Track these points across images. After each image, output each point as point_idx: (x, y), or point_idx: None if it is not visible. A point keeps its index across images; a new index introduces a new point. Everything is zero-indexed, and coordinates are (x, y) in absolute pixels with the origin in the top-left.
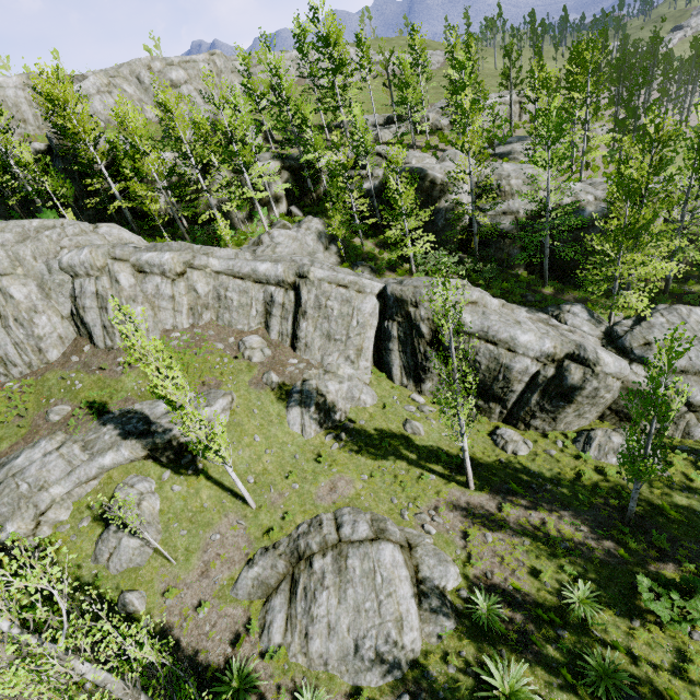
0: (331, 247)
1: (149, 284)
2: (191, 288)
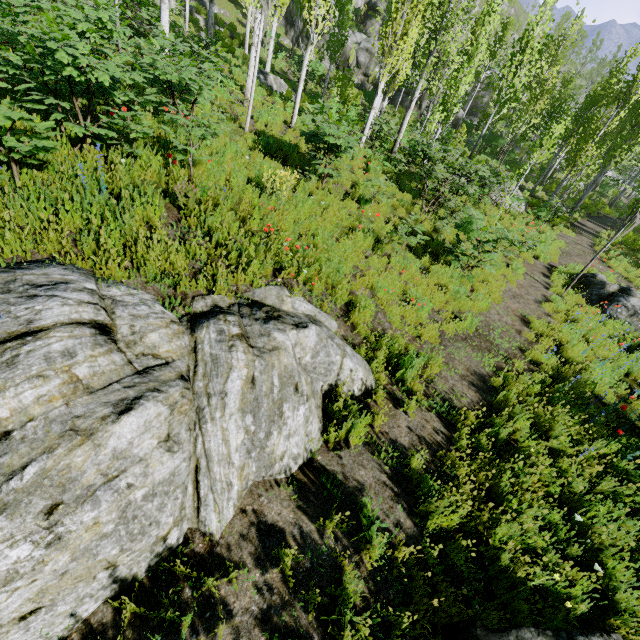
0: None
1: None
2: None
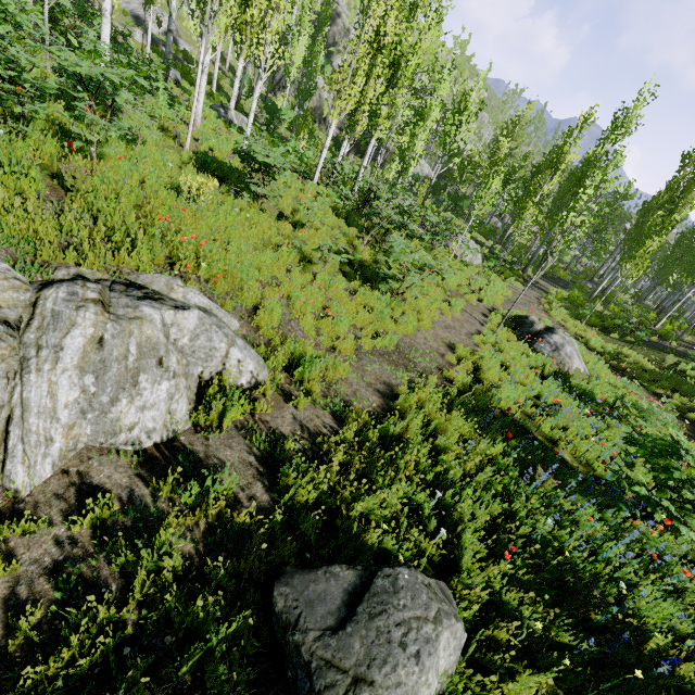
0: None
1: None
2: None
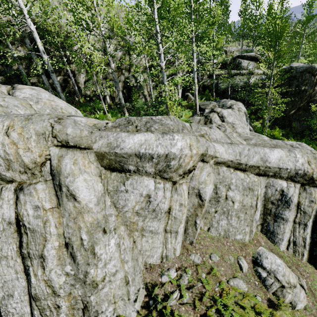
0: (250, 128)
1: (131, 193)
2: (193, 191)
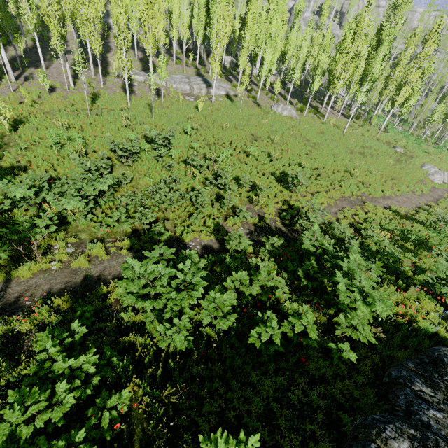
0: None
1: None
2: None
